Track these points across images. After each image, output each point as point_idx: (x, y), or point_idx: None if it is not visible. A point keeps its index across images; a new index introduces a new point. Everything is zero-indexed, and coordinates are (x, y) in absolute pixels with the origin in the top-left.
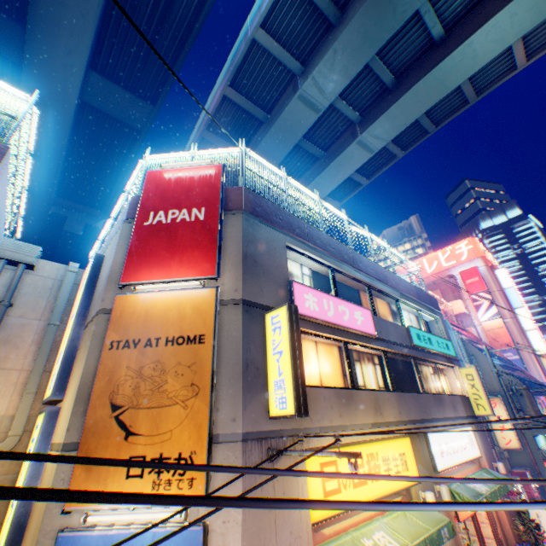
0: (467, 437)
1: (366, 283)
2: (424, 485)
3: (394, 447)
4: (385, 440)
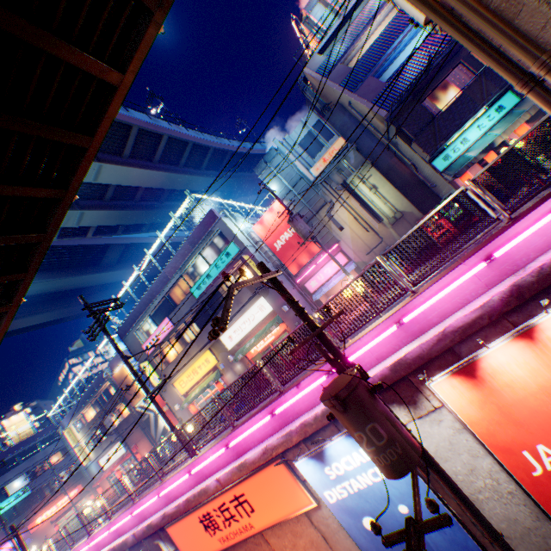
0: (258, 308)
1: (163, 297)
2: (225, 359)
3: (202, 359)
4: (198, 360)
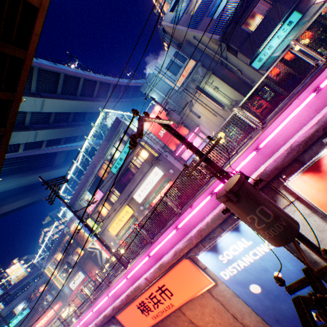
0: (154, 174)
1: (94, 177)
2: (138, 209)
3: (124, 211)
4: (121, 213)
